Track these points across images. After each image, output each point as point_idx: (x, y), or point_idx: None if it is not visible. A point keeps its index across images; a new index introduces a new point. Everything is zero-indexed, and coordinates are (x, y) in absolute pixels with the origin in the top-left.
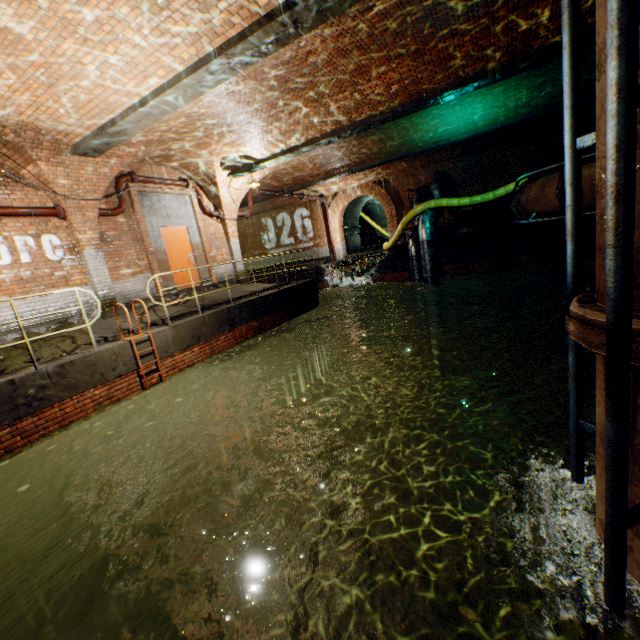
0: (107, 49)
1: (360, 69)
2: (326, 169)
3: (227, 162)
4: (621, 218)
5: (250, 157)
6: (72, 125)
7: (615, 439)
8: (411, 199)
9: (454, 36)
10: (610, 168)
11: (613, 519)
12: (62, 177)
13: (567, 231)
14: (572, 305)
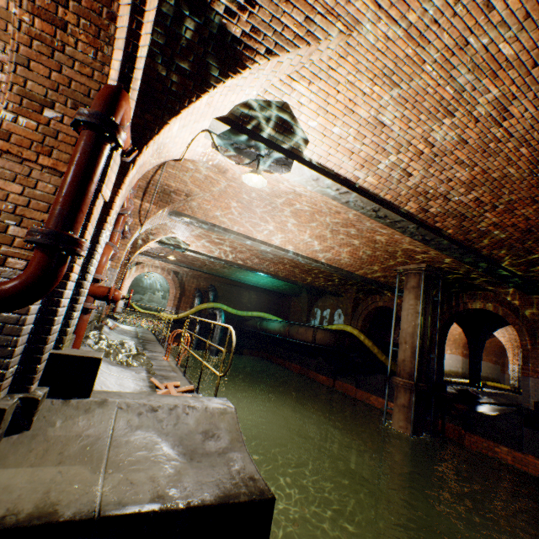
0: (279, 231)
1: (282, 262)
2: (180, 259)
3: (172, 238)
4: (417, 367)
5: (188, 245)
6: (205, 214)
7: (414, 401)
8: (192, 292)
9: (307, 272)
10: (416, 360)
11: (413, 416)
12: (152, 218)
13: (389, 363)
14: (399, 378)
